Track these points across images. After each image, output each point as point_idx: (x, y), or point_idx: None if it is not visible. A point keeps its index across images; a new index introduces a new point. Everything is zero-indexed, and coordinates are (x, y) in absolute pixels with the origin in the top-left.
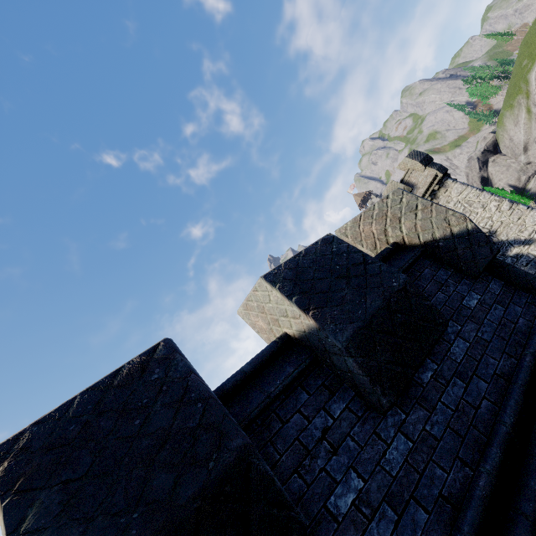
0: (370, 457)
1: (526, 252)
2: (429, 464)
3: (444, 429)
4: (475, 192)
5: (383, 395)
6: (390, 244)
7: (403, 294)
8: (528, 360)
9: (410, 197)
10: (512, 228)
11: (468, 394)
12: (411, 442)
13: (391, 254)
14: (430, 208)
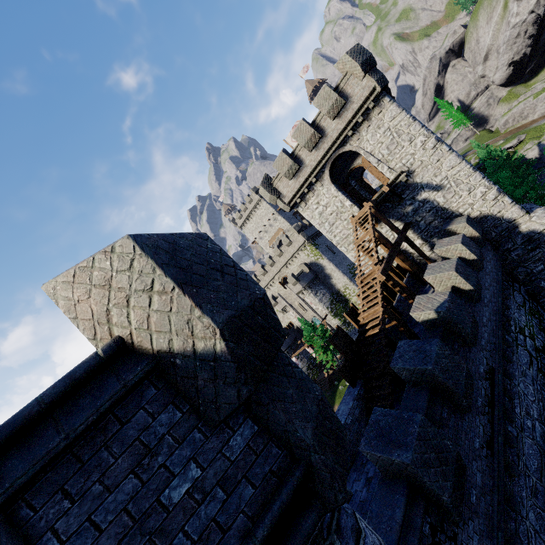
0: None
1: (433, 198)
2: None
3: None
4: (408, 120)
5: None
6: (108, 343)
7: None
8: None
9: (145, 262)
10: (429, 170)
11: None
12: None
13: (97, 370)
14: (170, 294)
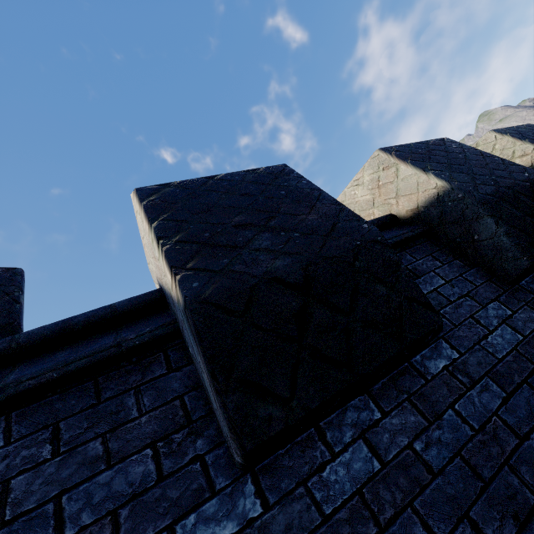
0: None
1: None
2: None
3: None
4: None
5: None
6: None
7: None
8: None
9: None
10: None
11: None
12: None
13: None
14: None
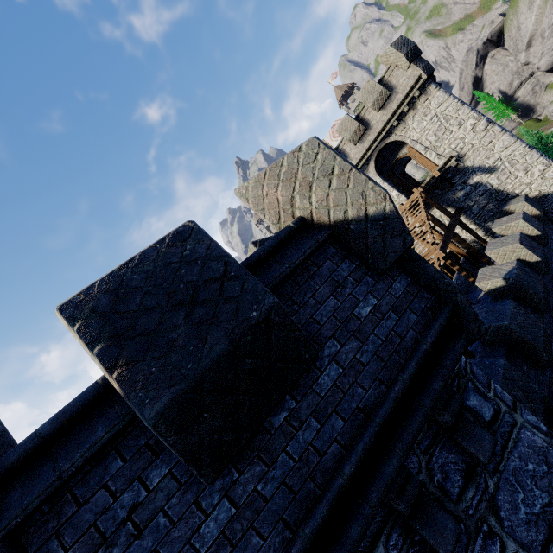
0: (181, 535)
1: (486, 181)
2: (247, 532)
3: (278, 486)
4: (456, 104)
5: (200, 476)
6: (295, 219)
7: (262, 328)
8: (396, 390)
9: (327, 153)
10: (480, 153)
11: (319, 437)
12: (235, 508)
13: (292, 236)
14: (348, 174)
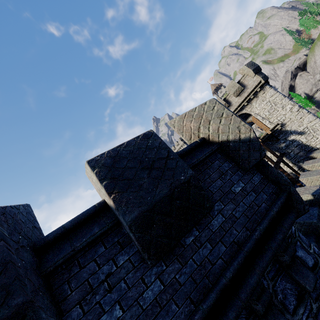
0: (133, 295)
1: (298, 139)
2: (169, 301)
3: (187, 278)
4: (280, 96)
5: (149, 259)
6: (199, 138)
7: (186, 185)
8: (256, 234)
9: (220, 106)
10: (295, 123)
11: (211, 254)
12: (163, 286)
13: (198, 146)
14: (230, 117)
